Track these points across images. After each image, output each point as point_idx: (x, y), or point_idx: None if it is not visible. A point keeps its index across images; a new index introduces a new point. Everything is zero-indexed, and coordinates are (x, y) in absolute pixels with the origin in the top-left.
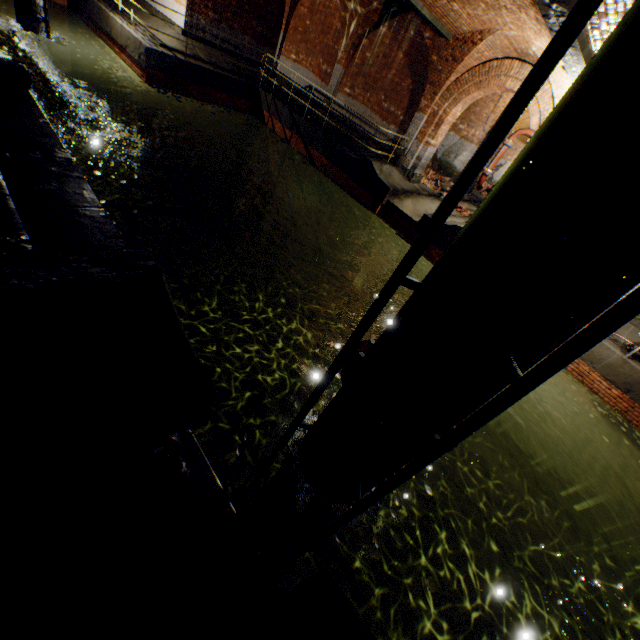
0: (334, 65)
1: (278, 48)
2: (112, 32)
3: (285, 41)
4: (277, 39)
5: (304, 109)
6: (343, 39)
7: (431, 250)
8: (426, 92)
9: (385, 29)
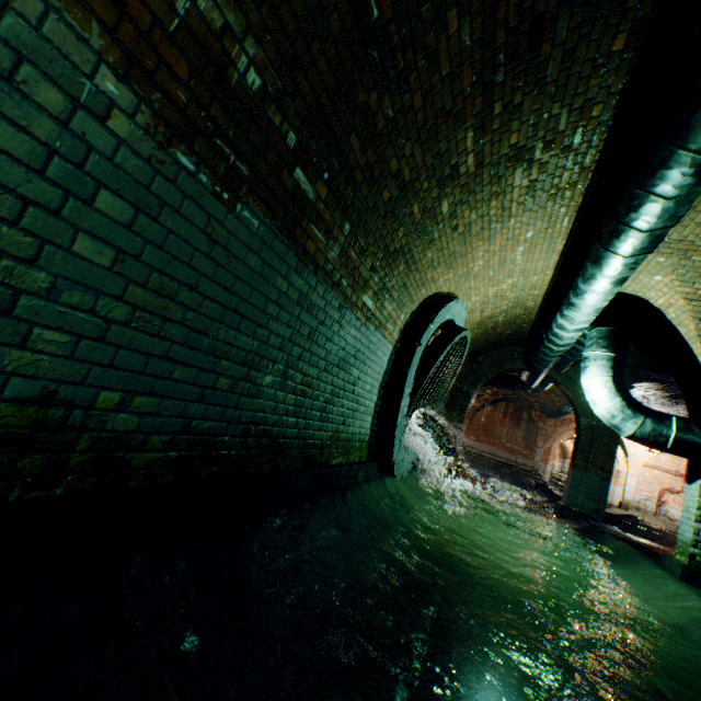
0: None
1: None
2: None
3: None
4: None
5: None
6: None
7: None
8: (538, 438)
9: (491, 407)
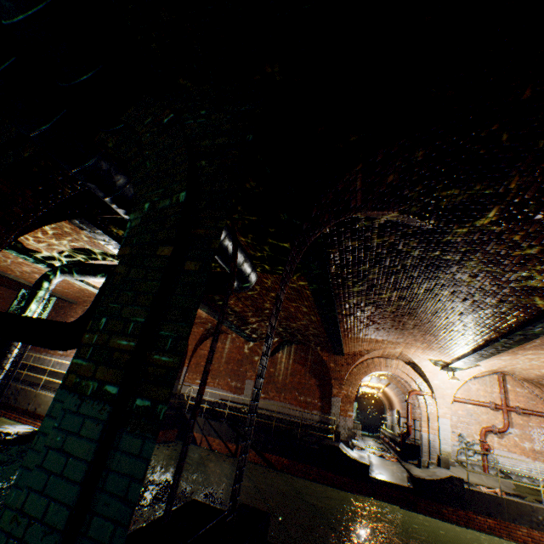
0: (243, 380)
1: (182, 377)
2: (39, 407)
3: (188, 372)
4: (181, 372)
5: (231, 418)
6: (249, 363)
7: (442, 509)
8: (333, 383)
9: (280, 353)
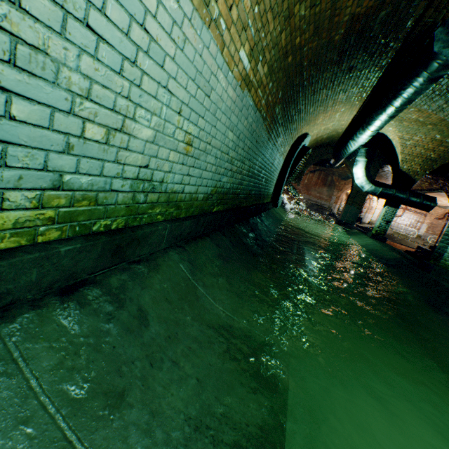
0: None
1: None
2: None
3: None
4: None
5: None
6: None
7: None
8: (334, 191)
9: (311, 175)
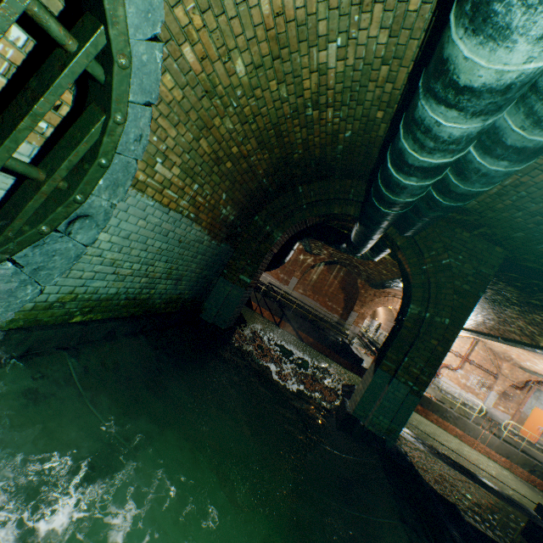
0: (289, 276)
1: None
2: None
3: None
4: None
5: (277, 300)
6: (299, 266)
7: None
8: (357, 303)
9: (324, 267)
